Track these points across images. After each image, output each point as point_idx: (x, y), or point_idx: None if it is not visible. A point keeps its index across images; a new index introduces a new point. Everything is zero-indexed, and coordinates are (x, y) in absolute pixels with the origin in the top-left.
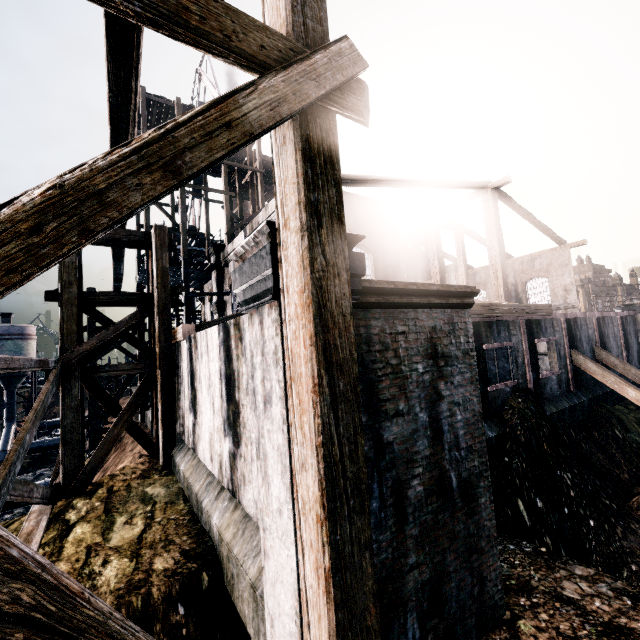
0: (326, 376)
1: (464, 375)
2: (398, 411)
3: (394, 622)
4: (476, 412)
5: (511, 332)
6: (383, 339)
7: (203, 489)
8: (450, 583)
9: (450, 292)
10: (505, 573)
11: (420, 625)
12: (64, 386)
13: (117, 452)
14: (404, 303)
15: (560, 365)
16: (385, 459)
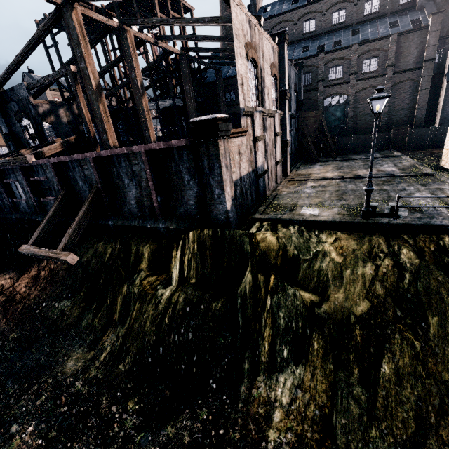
0: None
1: None
2: None
3: None
4: None
5: (16, 174)
6: None
7: None
8: None
9: None
10: None
11: None
12: None
13: None
14: None
15: (56, 196)
16: None
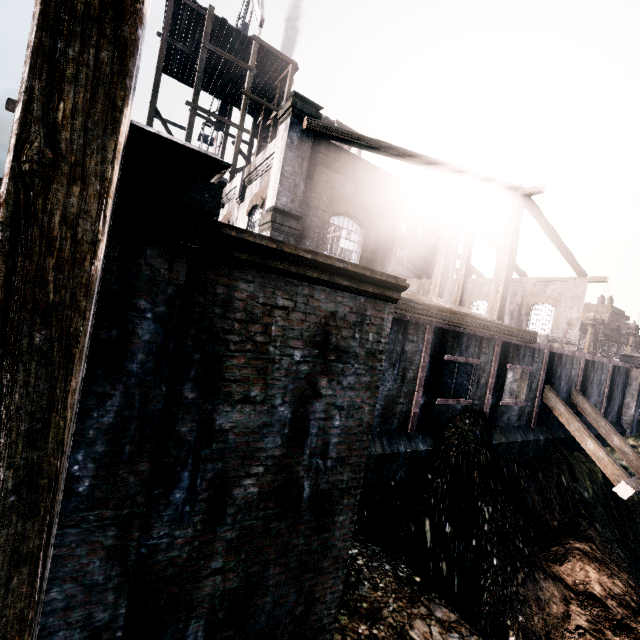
0: (2, 318)
1: (360, 378)
2: (248, 397)
3: (169, 626)
4: (364, 422)
5: (482, 350)
6: (251, 308)
7: None
8: (265, 597)
9: (365, 276)
10: (362, 593)
11: (207, 634)
12: None
13: None
14: (294, 272)
15: (527, 397)
16: (211, 447)
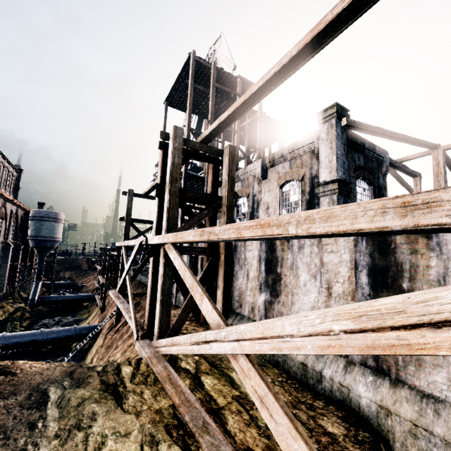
0: None
1: None
2: None
3: None
4: None
5: None
6: None
7: (313, 359)
8: None
9: None
10: None
11: None
12: (166, 258)
13: (142, 313)
14: None
15: None
16: None
